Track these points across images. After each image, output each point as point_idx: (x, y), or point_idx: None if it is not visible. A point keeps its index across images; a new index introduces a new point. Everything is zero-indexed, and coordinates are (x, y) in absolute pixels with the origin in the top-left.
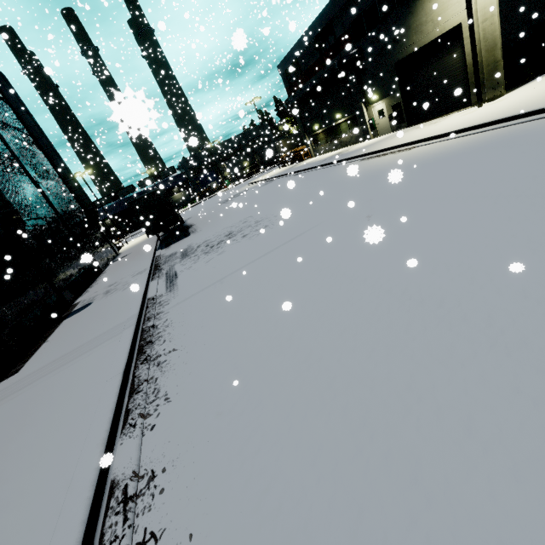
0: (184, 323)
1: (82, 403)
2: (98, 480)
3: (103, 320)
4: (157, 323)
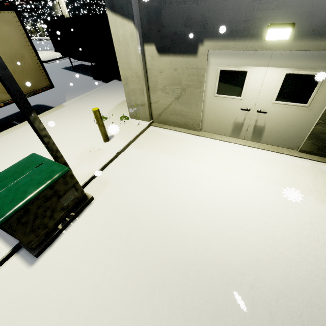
0: None
1: None
2: None
3: None
4: None
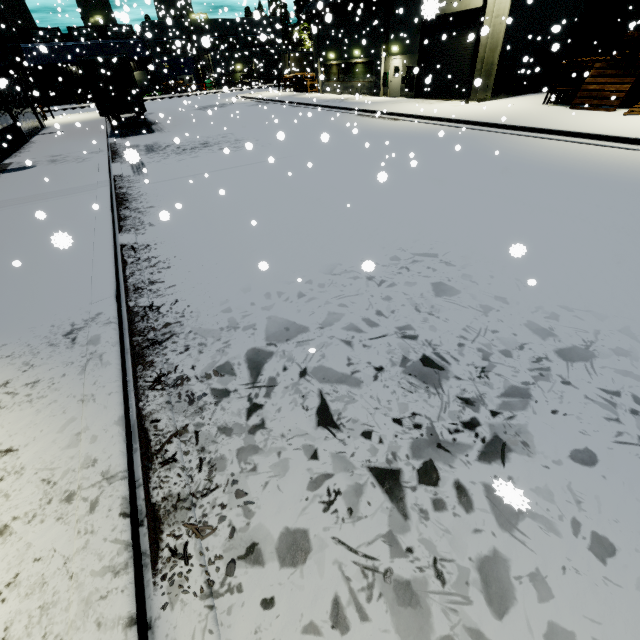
0: (159, 195)
1: (78, 217)
2: (113, 239)
3: (65, 180)
4: (131, 192)
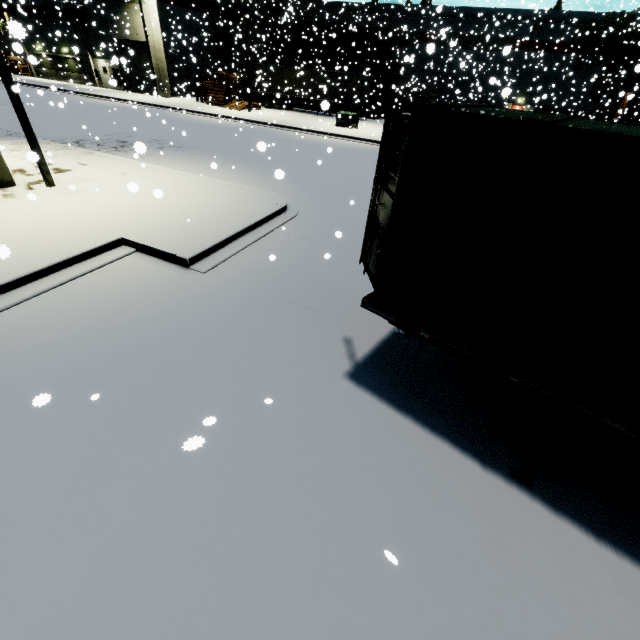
0: None
1: None
2: None
3: None
4: None
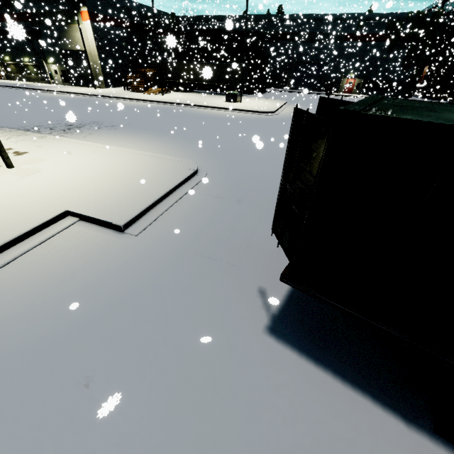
0: None
1: None
2: None
3: None
4: None
